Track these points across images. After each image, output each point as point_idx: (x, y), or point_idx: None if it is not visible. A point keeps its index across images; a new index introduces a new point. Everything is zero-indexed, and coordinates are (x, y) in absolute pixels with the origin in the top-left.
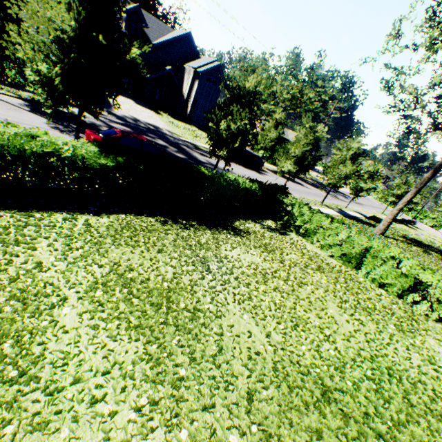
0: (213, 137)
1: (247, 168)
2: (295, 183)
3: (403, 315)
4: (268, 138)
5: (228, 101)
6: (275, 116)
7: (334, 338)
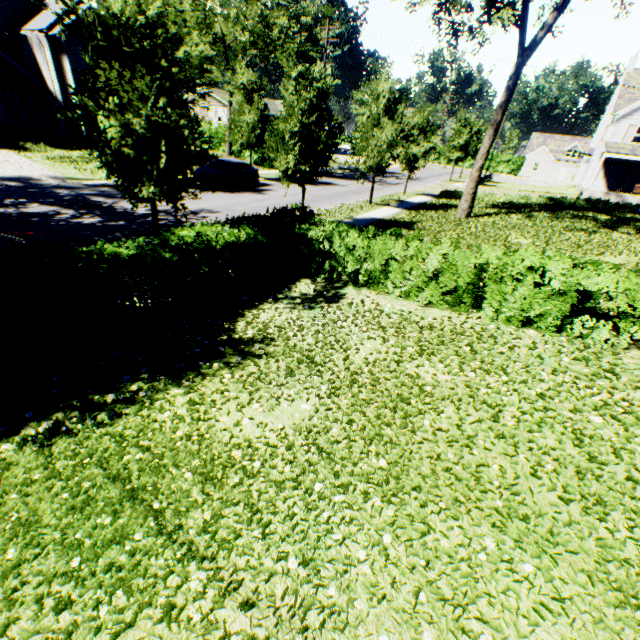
0: (109, 162)
1: (234, 192)
2: (319, 185)
3: (590, 372)
4: (245, 125)
5: (95, 66)
6: (239, 80)
7: (549, 577)
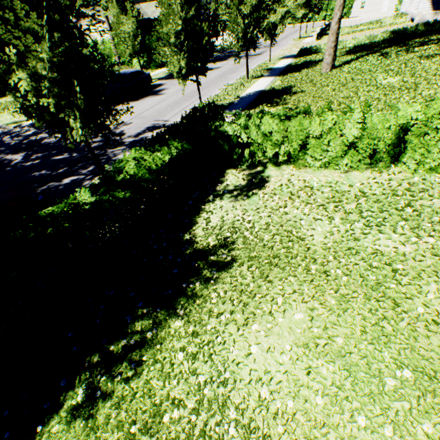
0: (32, 115)
1: (138, 100)
2: None
3: None
4: (127, 36)
5: None
6: None
7: None
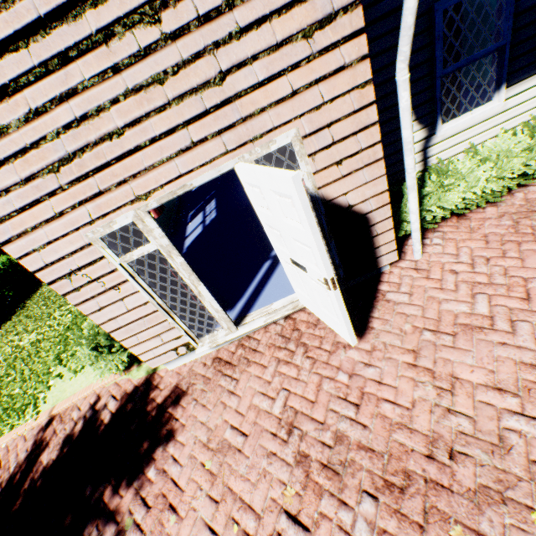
0: None
1: None
2: None
3: None
4: None
5: None
6: None
7: None
